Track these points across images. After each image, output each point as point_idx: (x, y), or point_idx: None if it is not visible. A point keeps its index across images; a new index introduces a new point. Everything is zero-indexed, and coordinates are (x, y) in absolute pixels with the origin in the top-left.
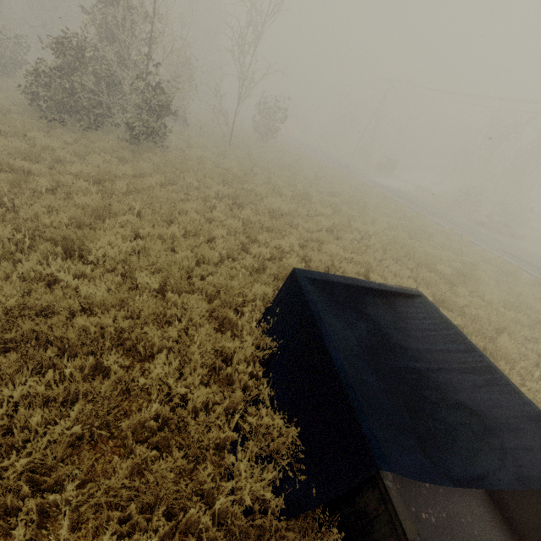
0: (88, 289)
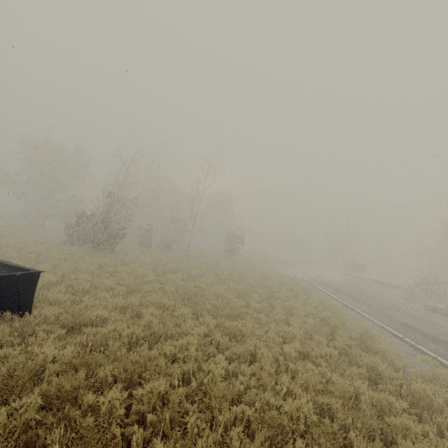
0: None
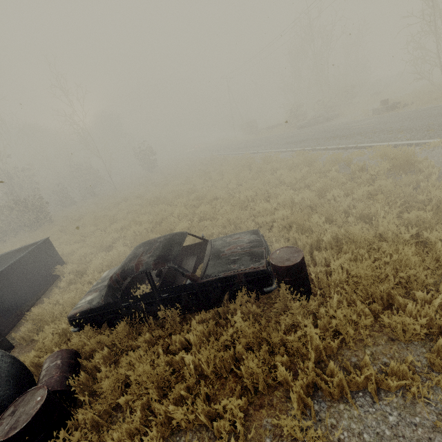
0: None
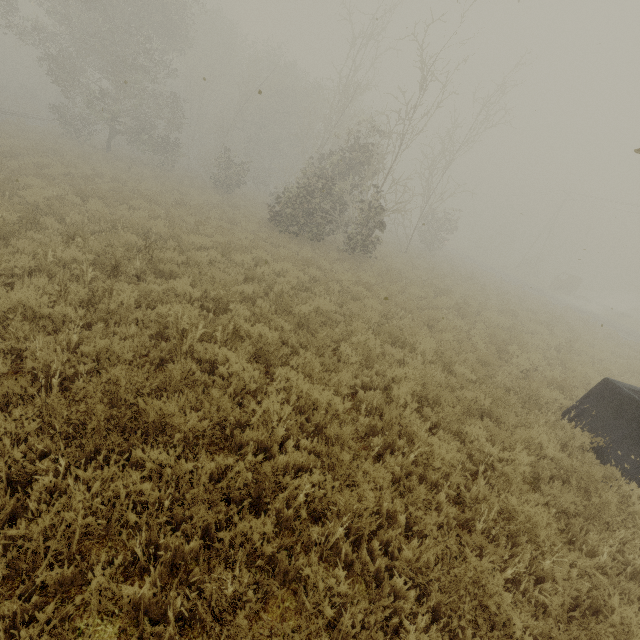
0: (435, 373)
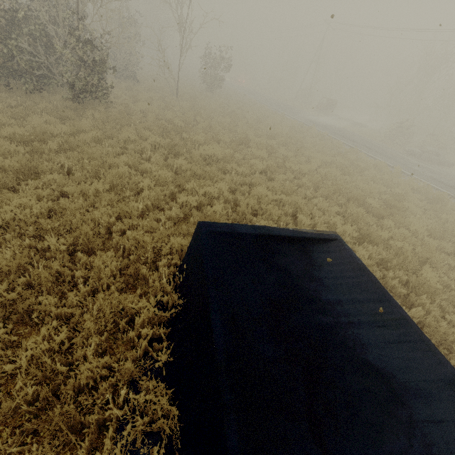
0: None
